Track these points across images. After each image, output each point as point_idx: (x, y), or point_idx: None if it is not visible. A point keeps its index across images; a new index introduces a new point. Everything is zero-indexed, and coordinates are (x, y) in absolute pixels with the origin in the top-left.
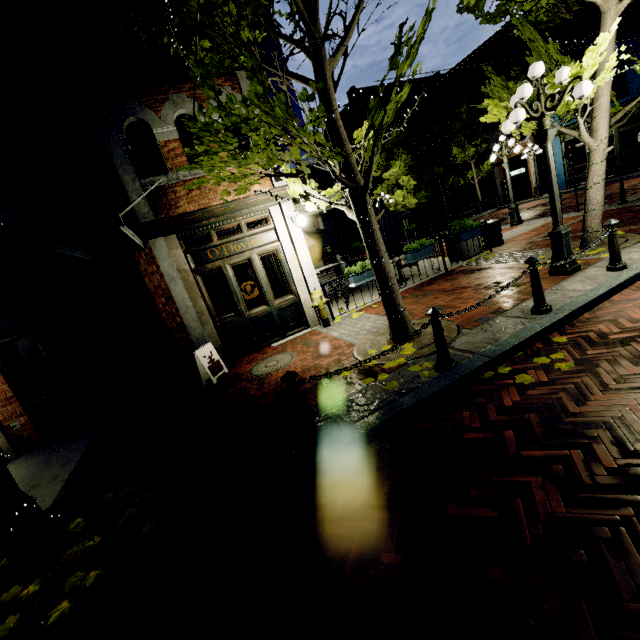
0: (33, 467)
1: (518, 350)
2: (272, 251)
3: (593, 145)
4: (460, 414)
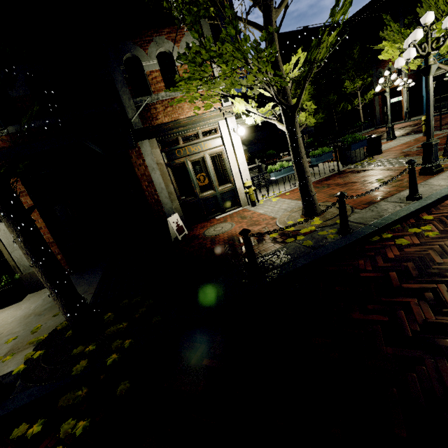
0: None
1: (397, 223)
2: (218, 152)
3: None
4: (357, 262)
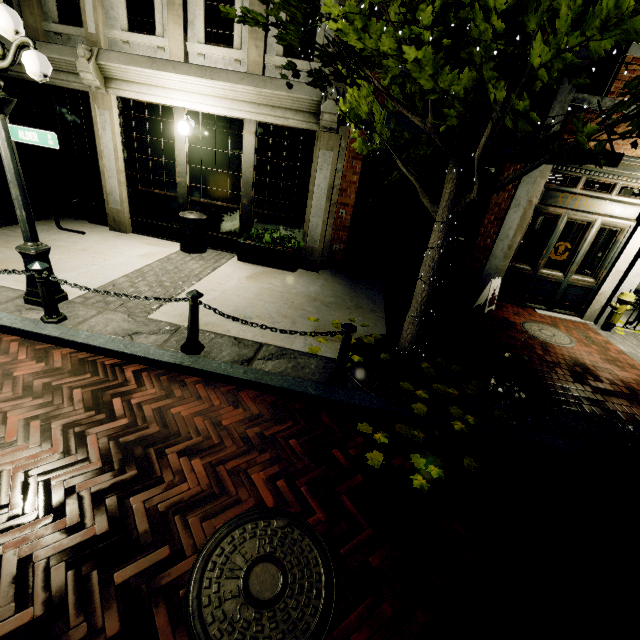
0: (345, 287)
1: None
2: (617, 227)
3: None
4: None
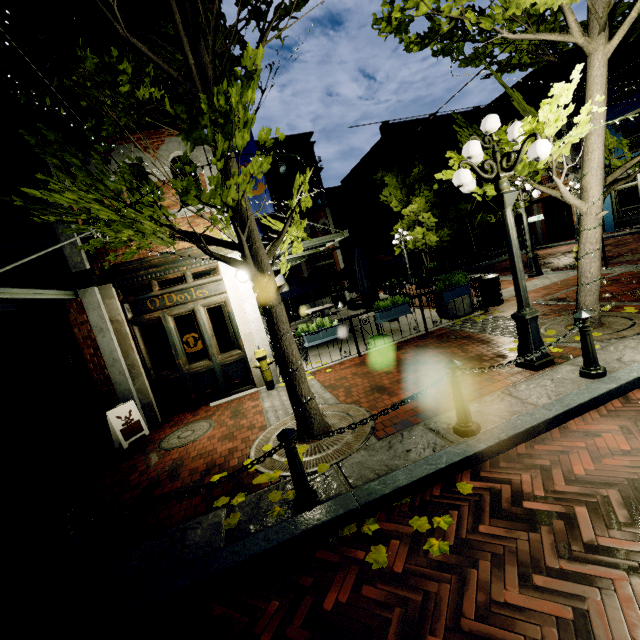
0: None
1: (405, 494)
2: (220, 302)
3: (583, 208)
4: (267, 603)
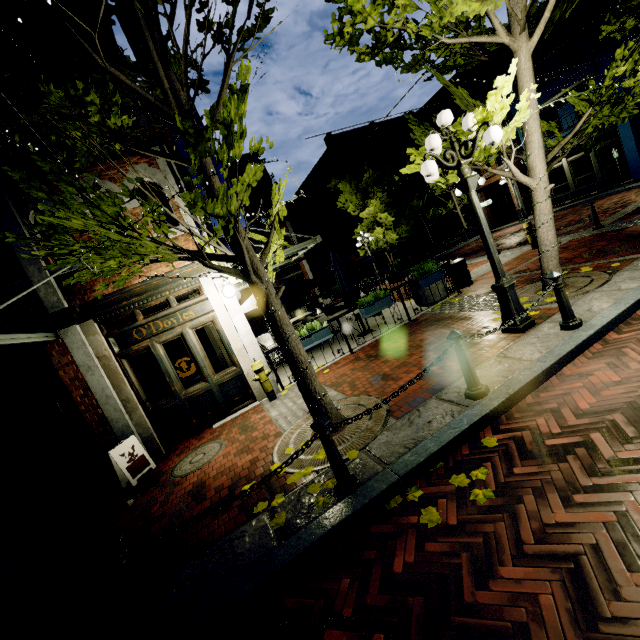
0: None
1: (438, 459)
2: (208, 322)
3: (532, 184)
4: (338, 583)
